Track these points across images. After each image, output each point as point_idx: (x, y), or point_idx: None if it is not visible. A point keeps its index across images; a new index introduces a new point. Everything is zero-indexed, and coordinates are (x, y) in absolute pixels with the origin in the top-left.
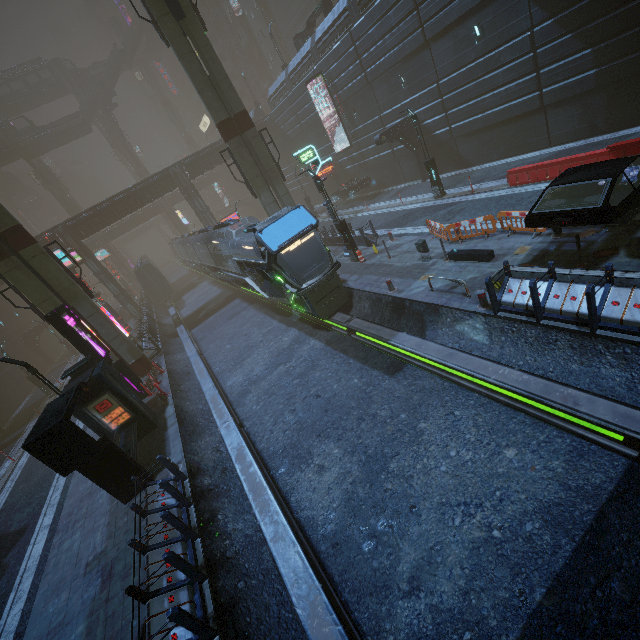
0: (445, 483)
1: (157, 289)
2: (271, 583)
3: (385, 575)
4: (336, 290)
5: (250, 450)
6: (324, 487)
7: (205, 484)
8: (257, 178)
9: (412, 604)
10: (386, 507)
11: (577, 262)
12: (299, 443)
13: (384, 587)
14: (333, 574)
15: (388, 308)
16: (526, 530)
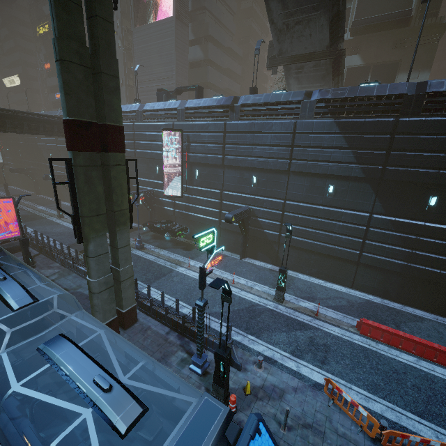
0: None
1: None
2: None
3: None
4: None
5: None
6: None
7: None
8: (97, 216)
9: None
10: None
11: None
12: None
13: None
14: None
15: None
16: None
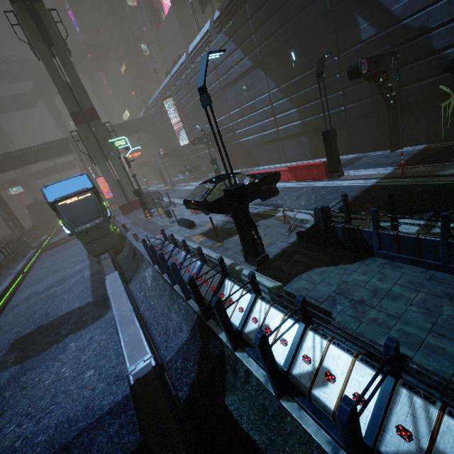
0: (35, 395)
1: (43, 220)
2: None
3: None
4: (107, 236)
5: None
6: None
7: None
8: (97, 152)
9: None
10: None
11: (220, 236)
12: (0, 351)
13: None
14: None
15: (132, 253)
16: (34, 442)
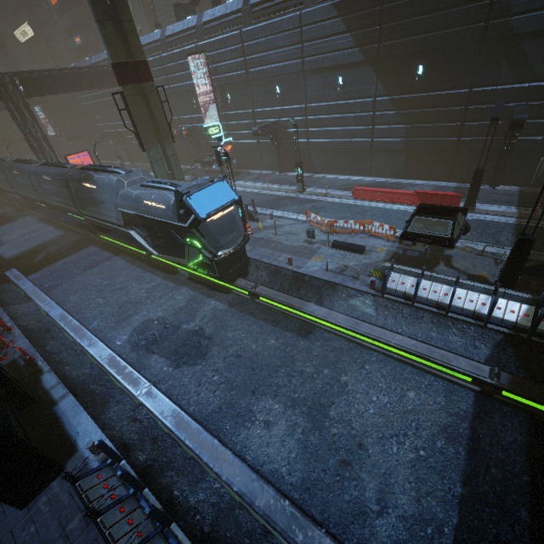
0: (377, 422)
1: None
2: (259, 543)
3: (358, 504)
4: (241, 259)
5: (192, 416)
6: (277, 440)
7: (141, 461)
8: (149, 132)
9: (386, 520)
10: (339, 448)
11: (419, 265)
12: (235, 402)
13: (361, 513)
14: (314, 516)
15: (287, 279)
16: (438, 446)
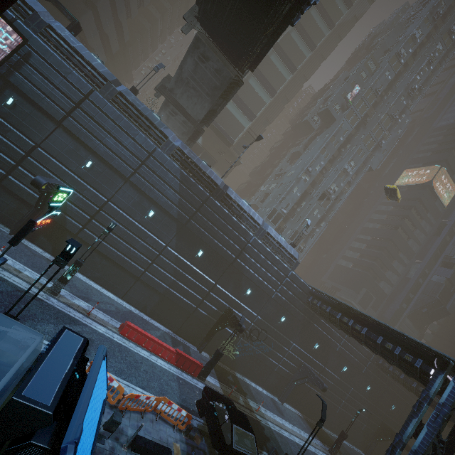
0: None
1: None
2: None
3: None
4: None
5: None
6: None
7: None
8: None
9: None
10: None
11: None
12: None
13: None
14: None
15: None
16: None
